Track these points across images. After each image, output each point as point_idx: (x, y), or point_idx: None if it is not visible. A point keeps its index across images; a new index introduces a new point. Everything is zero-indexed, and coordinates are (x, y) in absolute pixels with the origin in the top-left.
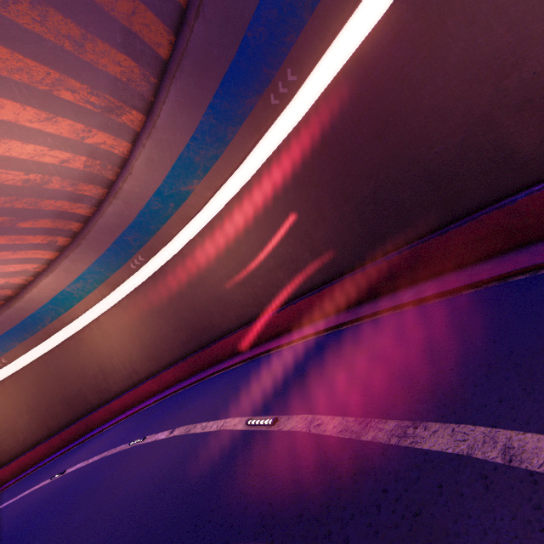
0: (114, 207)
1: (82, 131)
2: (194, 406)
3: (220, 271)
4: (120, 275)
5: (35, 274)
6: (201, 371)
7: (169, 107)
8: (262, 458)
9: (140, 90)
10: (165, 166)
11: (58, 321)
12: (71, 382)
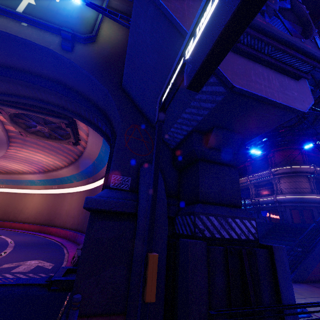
0: (56, 173)
1: (53, 160)
2: (18, 237)
3: (66, 207)
4: (49, 187)
5: (30, 172)
6: (40, 232)
7: (72, 167)
8: (1, 244)
9: (68, 161)
10: (70, 174)
11: (26, 186)
12: (11, 207)
